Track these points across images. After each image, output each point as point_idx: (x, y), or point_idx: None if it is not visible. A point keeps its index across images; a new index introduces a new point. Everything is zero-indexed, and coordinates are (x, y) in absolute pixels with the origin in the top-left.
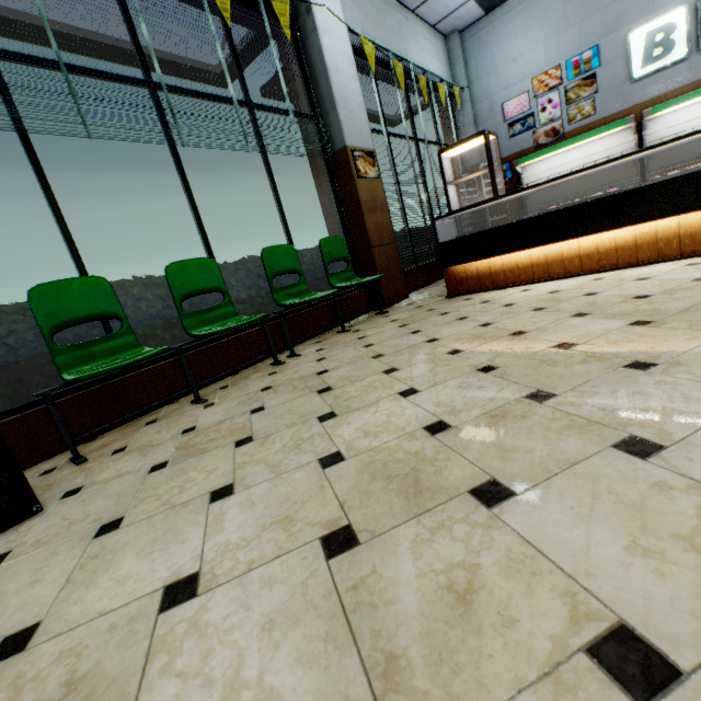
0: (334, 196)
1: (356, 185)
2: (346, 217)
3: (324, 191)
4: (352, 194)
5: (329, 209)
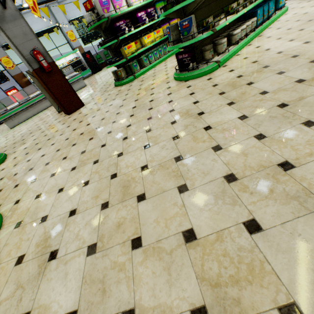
0: None
1: None
2: None
3: None
4: None
5: None
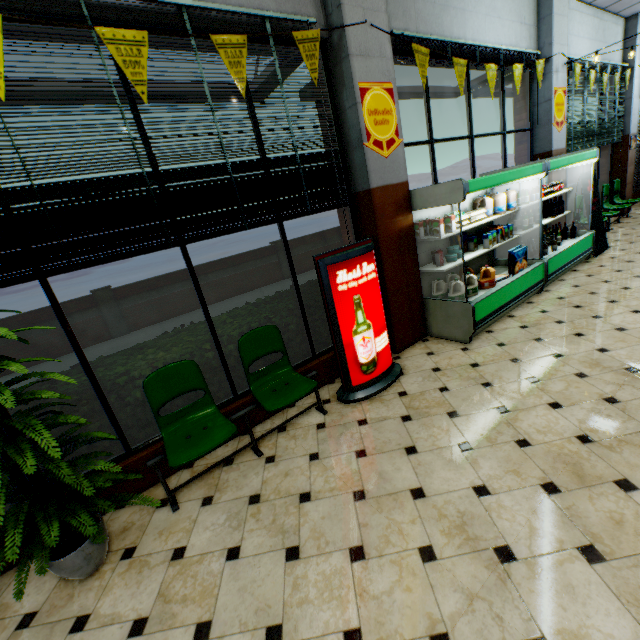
0: (610, 158)
1: (628, 154)
2: (613, 169)
3: (603, 155)
4: (623, 158)
5: (602, 164)
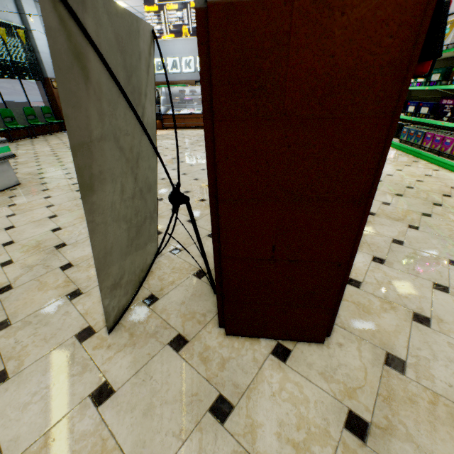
0: (45, 91)
1: (53, 91)
2: (50, 99)
3: (41, 88)
4: (52, 93)
5: (43, 95)
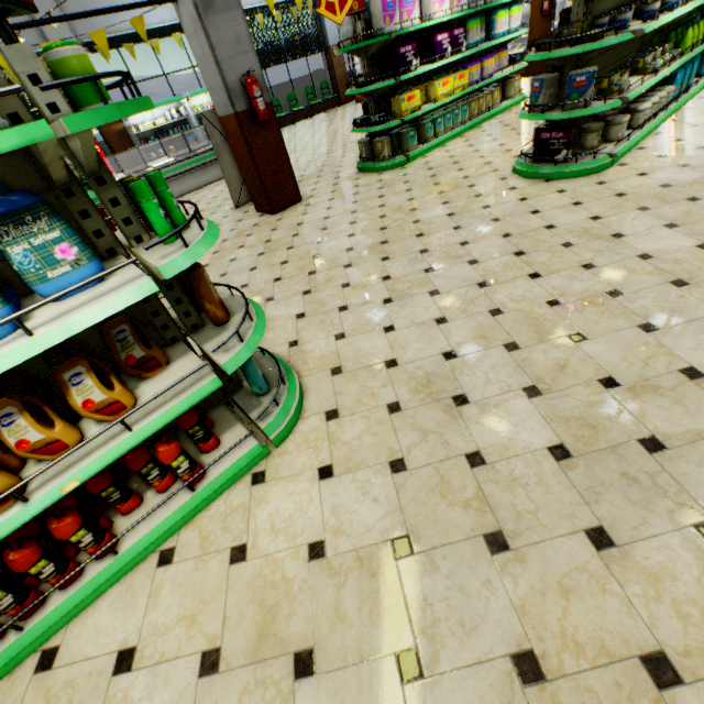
0: (327, 63)
1: (333, 61)
2: (331, 71)
3: (324, 60)
4: (332, 63)
5: (326, 67)
